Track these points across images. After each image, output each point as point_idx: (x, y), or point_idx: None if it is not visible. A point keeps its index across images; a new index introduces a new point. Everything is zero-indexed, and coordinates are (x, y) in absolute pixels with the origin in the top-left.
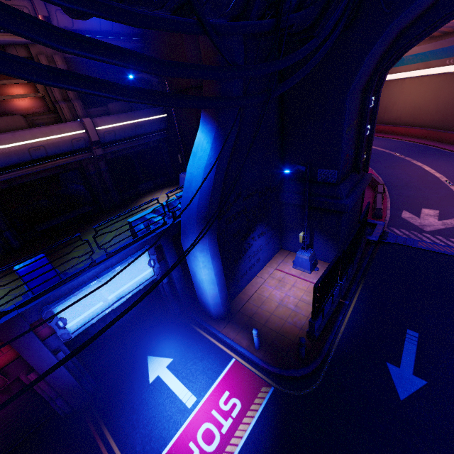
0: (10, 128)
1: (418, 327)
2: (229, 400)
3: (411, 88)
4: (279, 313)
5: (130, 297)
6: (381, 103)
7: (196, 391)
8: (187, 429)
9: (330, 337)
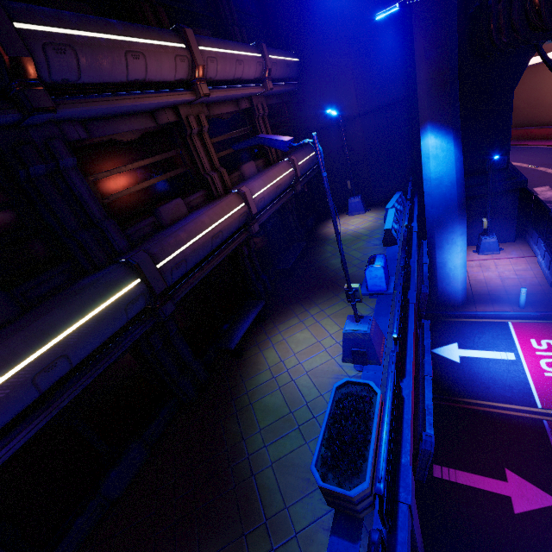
0: (251, 174)
1: None
2: (540, 343)
3: None
4: (509, 283)
5: None
6: None
7: (506, 350)
8: (531, 369)
9: None
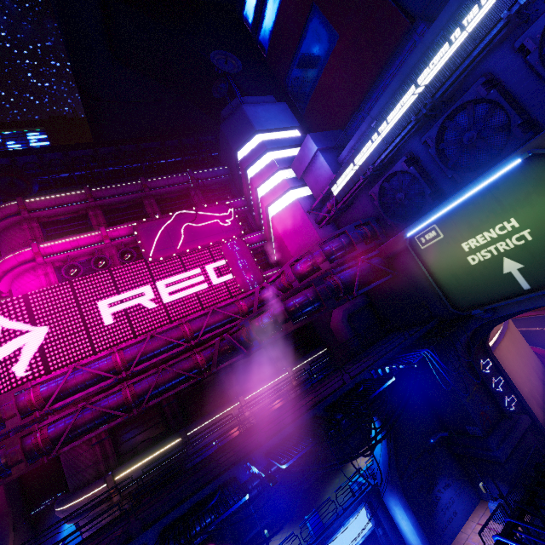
0: None
1: None
2: None
3: None
4: None
5: None
6: None
7: None
8: None
9: None
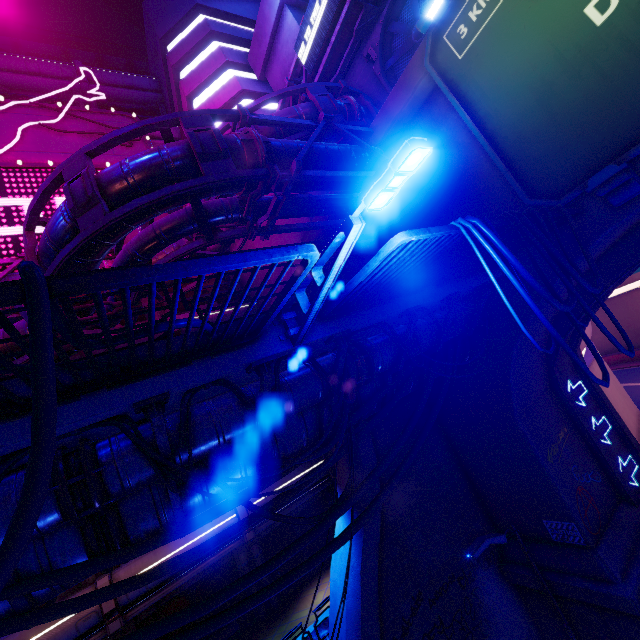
0: None
1: None
2: None
3: None
4: None
5: None
6: None
7: None
8: None
9: None
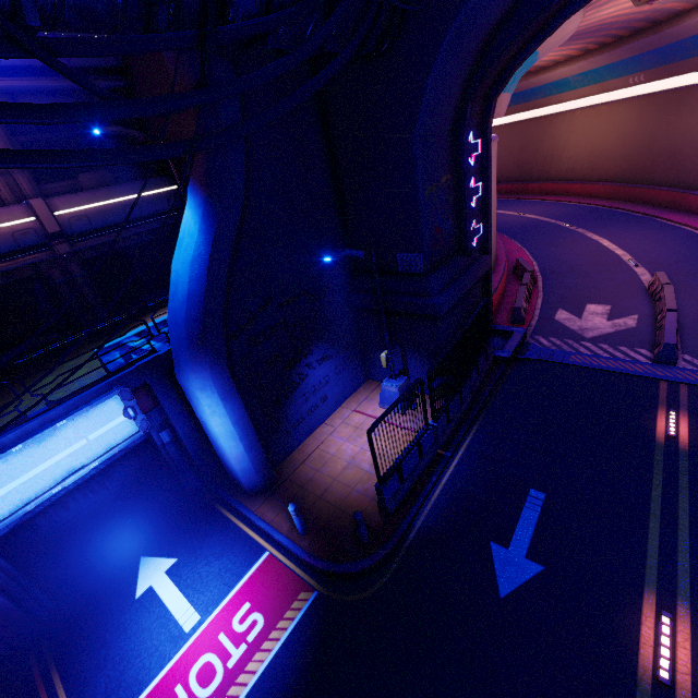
0: None
1: (547, 484)
2: (248, 616)
3: (584, 124)
4: (345, 477)
5: (110, 468)
6: (545, 150)
7: (201, 605)
8: (177, 665)
9: (413, 509)
